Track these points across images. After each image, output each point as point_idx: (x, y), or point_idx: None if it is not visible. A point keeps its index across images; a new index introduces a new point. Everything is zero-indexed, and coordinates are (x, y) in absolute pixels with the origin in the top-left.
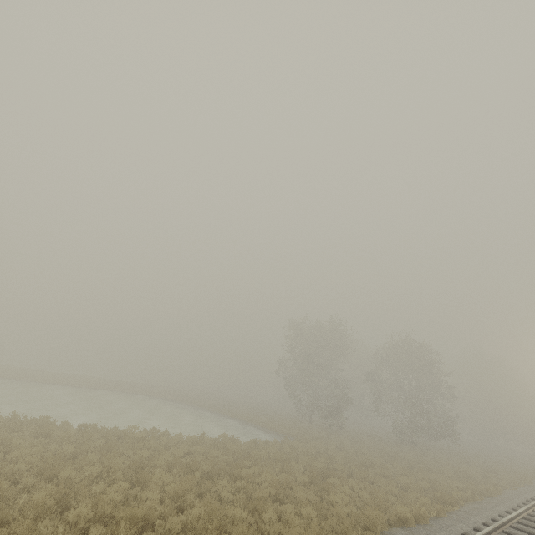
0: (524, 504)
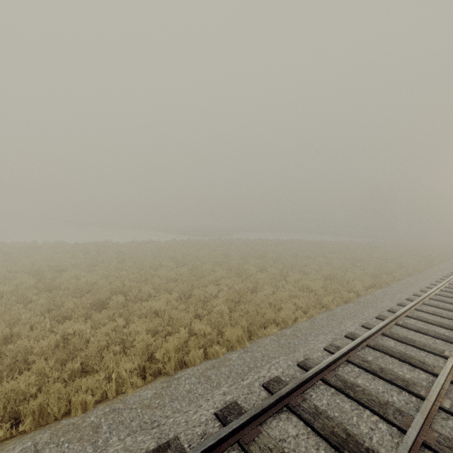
0: None
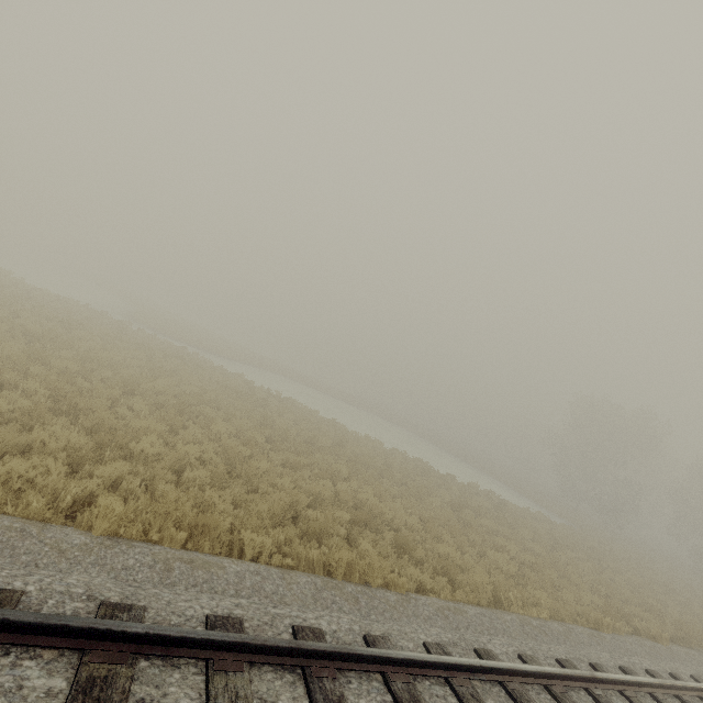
0: None
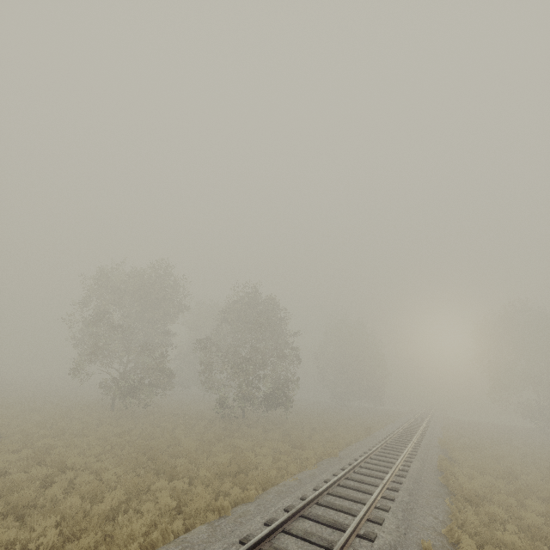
0: (242, 544)
